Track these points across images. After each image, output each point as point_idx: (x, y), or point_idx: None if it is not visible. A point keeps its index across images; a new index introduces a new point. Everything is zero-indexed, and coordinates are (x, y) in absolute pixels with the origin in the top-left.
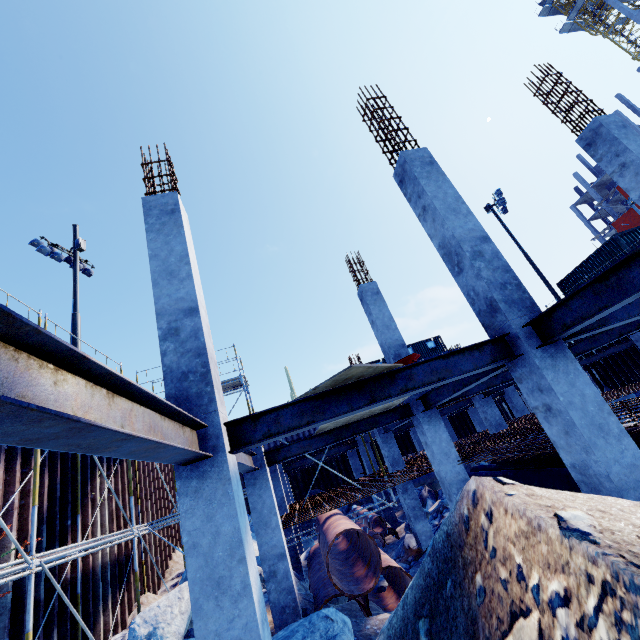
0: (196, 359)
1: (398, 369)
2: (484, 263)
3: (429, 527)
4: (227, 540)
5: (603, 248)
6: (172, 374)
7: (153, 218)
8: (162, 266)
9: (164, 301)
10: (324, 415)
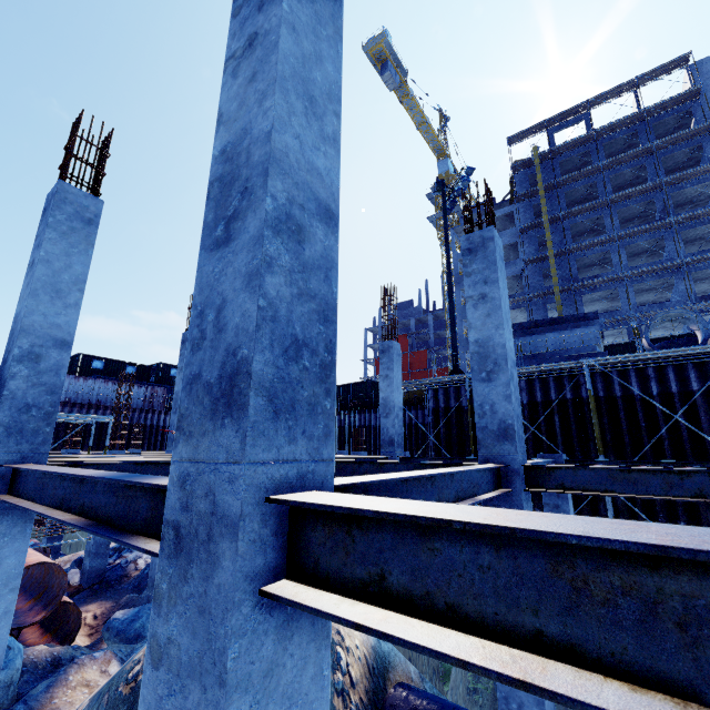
0: (48, 395)
1: None
2: None
3: (106, 566)
4: (7, 571)
5: (360, 384)
6: (13, 401)
7: (64, 215)
8: (51, 278)
9: (37, 319)
10: None
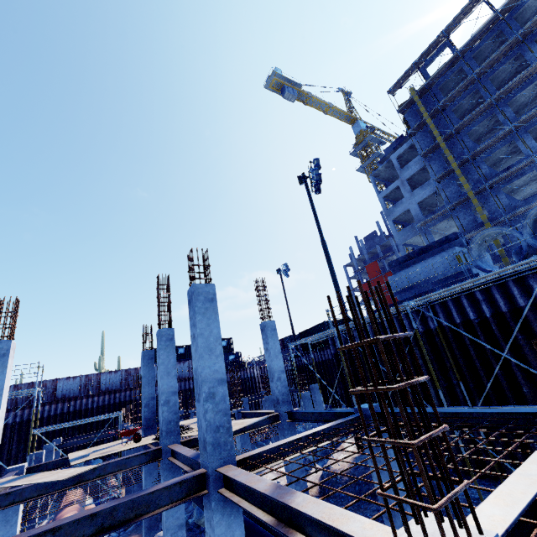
0: None
1: (98, 466)
2: (167, 408)
3: None
4: None
5: (319, 325)
6: None
7: None
8: None
9: None
10: (49, 490)
